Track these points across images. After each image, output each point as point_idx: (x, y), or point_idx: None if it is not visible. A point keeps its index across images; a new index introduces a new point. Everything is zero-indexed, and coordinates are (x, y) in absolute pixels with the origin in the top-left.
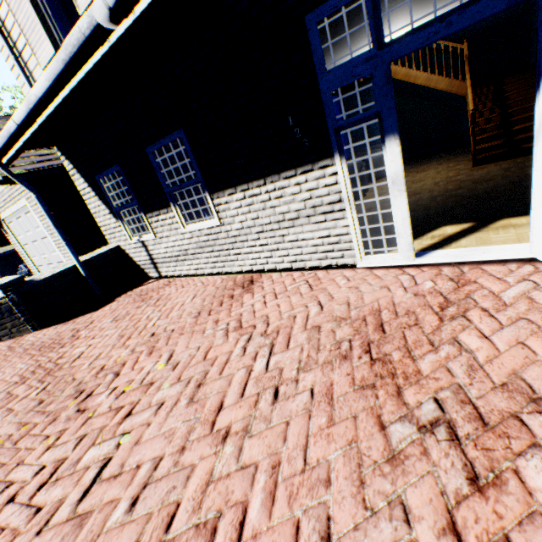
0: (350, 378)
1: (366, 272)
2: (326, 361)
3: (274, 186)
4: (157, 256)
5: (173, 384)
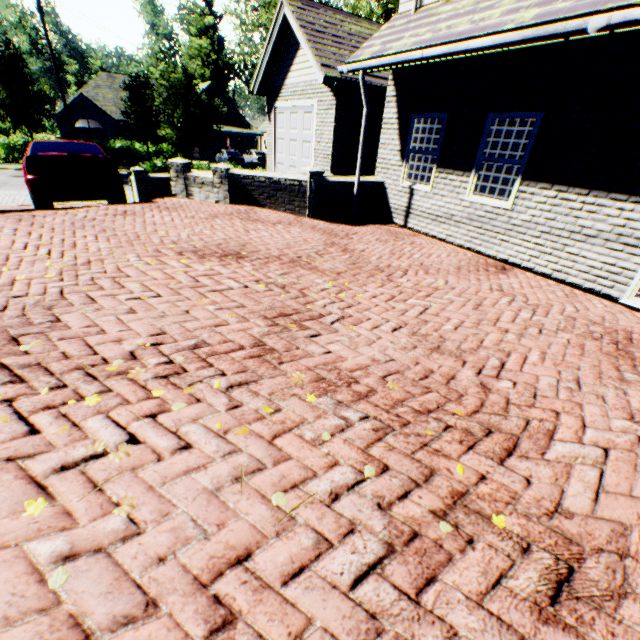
0: (597, 348)
1: (624, 309)
2: (579, 334)
3: (594, 201)
4: (417, 208)
5: (455, 296)
